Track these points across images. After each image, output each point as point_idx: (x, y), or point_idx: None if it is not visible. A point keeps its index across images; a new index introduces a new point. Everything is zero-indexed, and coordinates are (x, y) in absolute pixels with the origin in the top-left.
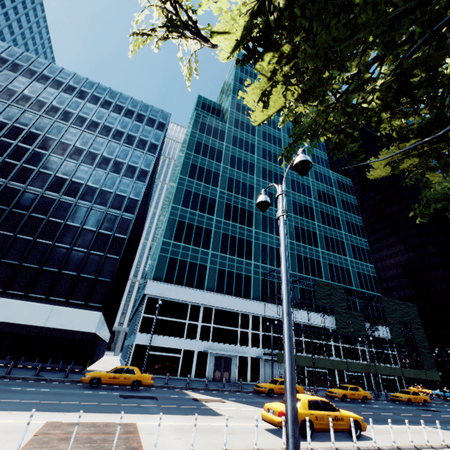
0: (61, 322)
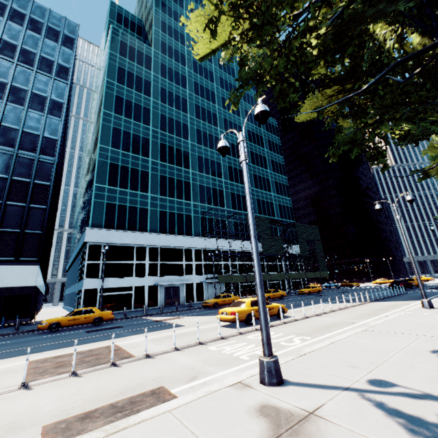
0: None
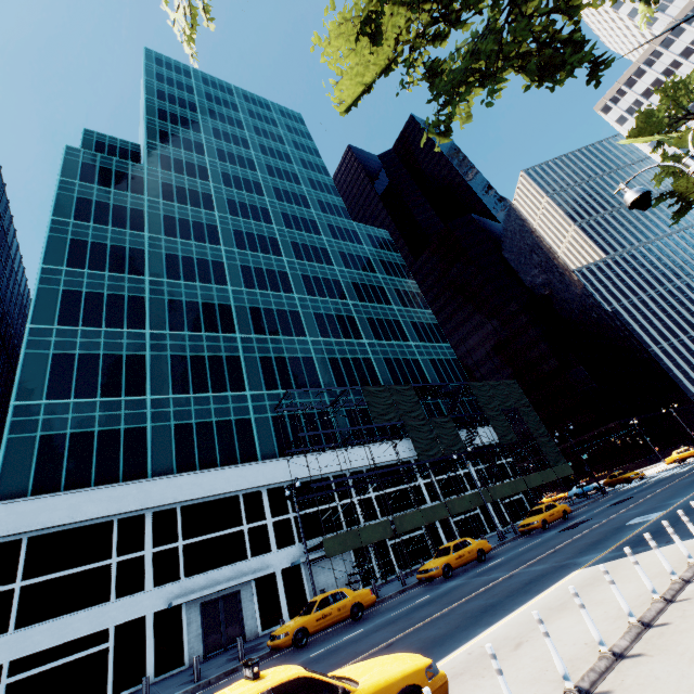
0: None
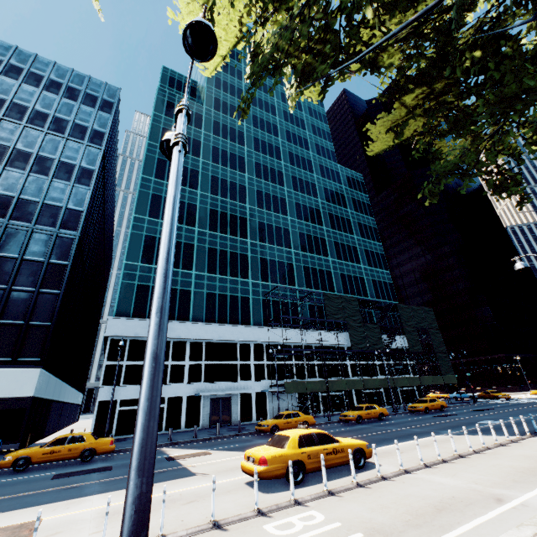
0: None
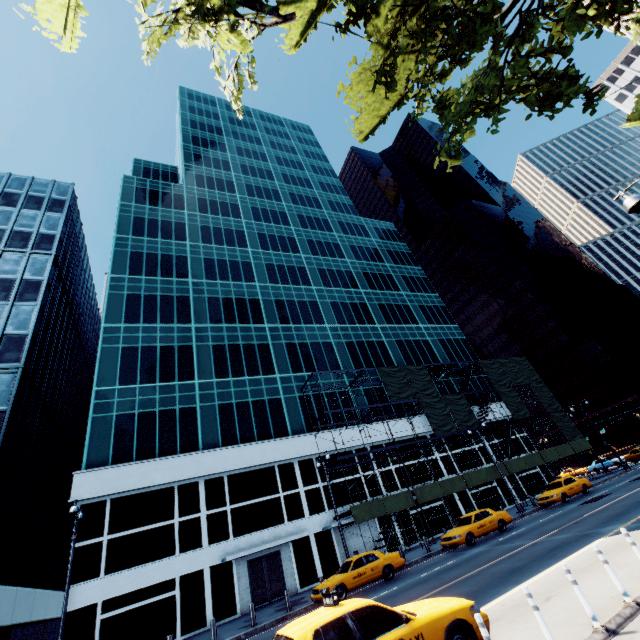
0: None
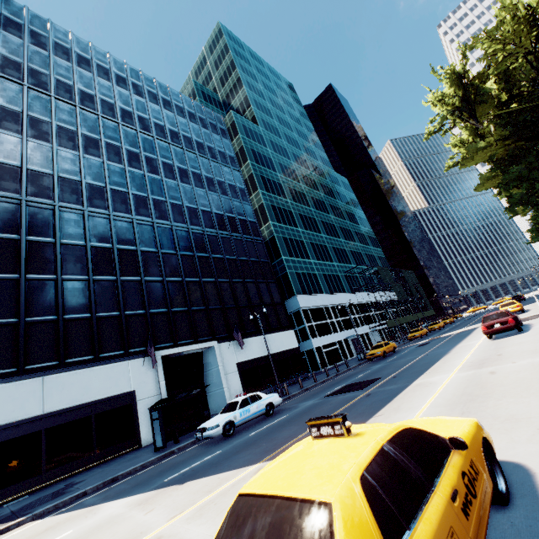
0: (278, 346)
